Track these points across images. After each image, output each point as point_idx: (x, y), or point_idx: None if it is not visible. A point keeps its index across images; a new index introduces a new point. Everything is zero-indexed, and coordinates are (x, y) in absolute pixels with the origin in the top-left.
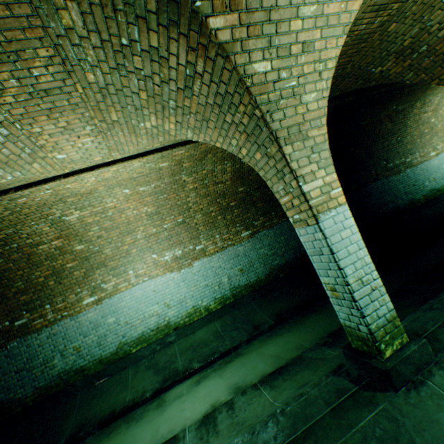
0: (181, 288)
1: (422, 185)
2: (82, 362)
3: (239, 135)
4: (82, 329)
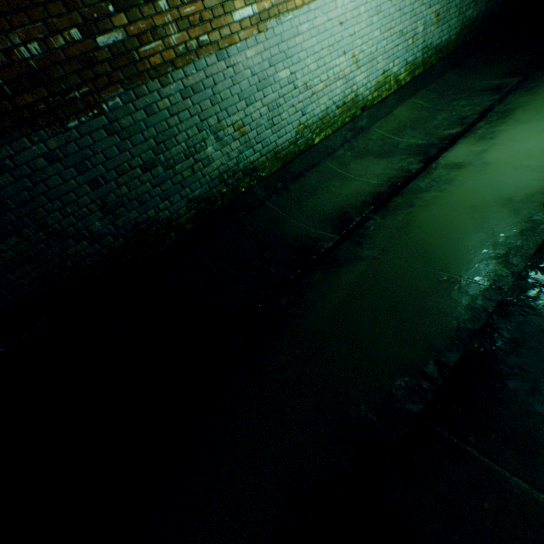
0: (373, 29)
1: None
2: (250, 156)
3: None
4: (241, 88)
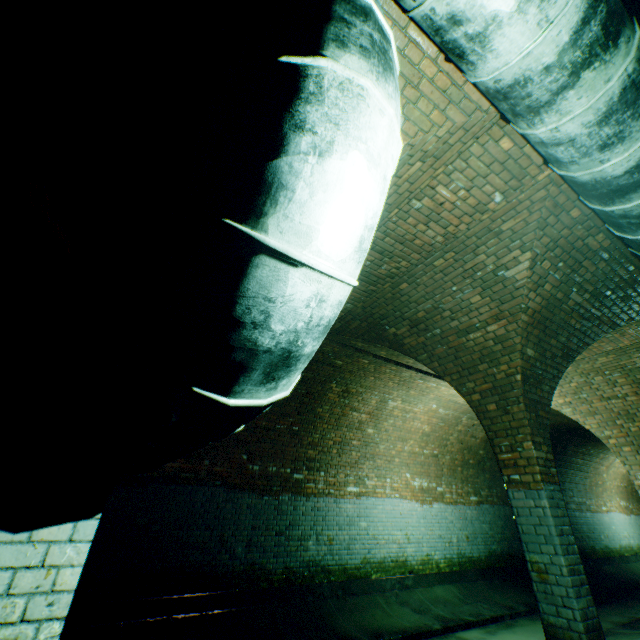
0: (420, 524)
1: (599, 536)
2: (330, 559)
3: (618, 432)
4: (339, 519)
